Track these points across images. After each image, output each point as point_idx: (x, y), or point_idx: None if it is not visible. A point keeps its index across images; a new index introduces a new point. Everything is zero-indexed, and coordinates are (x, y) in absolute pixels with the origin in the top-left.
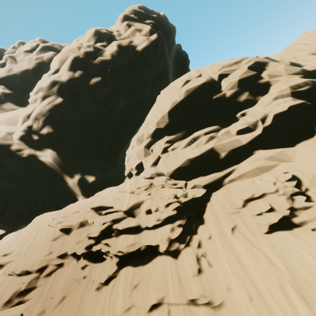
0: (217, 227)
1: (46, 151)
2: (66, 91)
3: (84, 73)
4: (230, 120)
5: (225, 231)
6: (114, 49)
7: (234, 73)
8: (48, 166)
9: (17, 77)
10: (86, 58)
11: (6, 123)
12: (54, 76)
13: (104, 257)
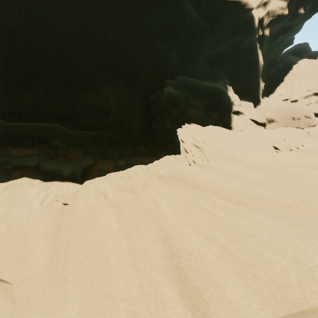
0: None
1: (260, 52)
2: (291, 5)
3: None
4: None
5: None
6: None
7: None
8: (258, 66)
9: None
10: None
11: None
12: None
13: None
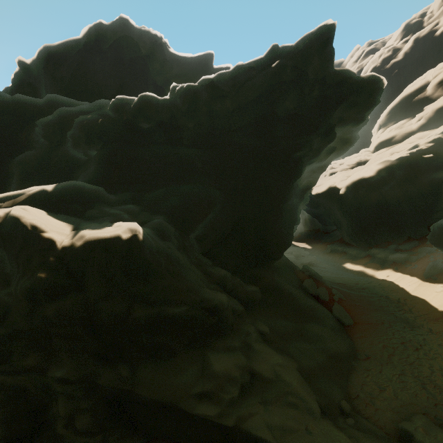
0: None
1: None
2: None
3: None
4: (420, 113)
5: None
6: (409, 46)
7: (439, 74)
8: None
9: None
10: (382, 65)
11: None
12: None
13: None
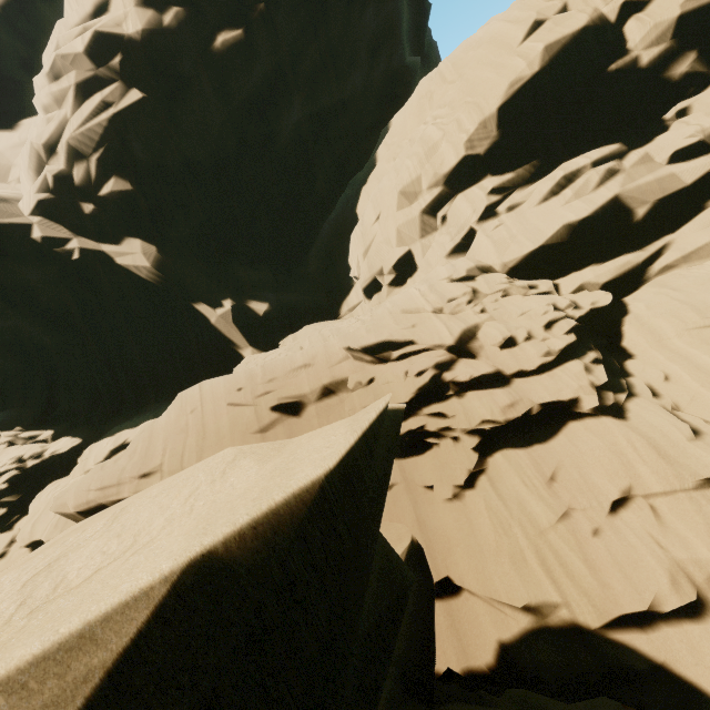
0: (673, 358)
1: (129, 245)
2: (151, 70)
3: (190, 16)
4: (648, 129)
5: (701, 362)
6: None
7: None
8: (145, 282)
9: None
10: None
11: None
12: (101, 23)
13: (417, 446)
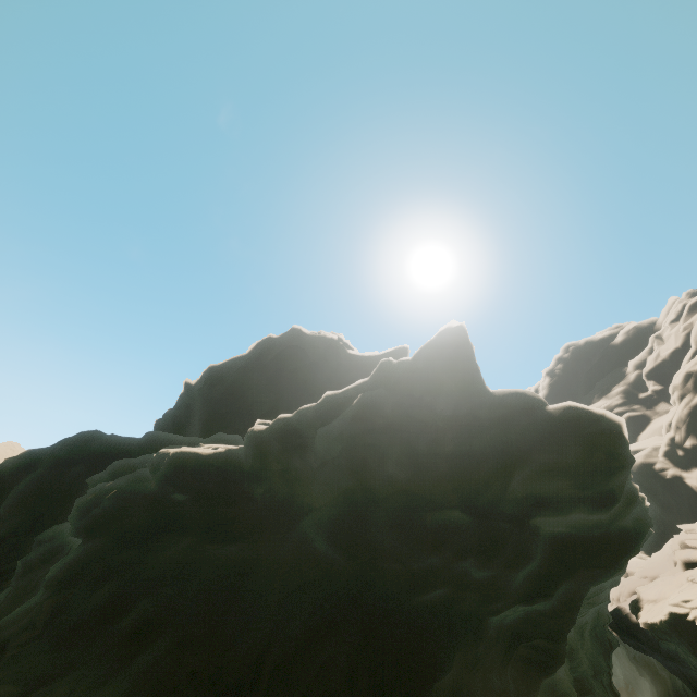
0: None
1: (692, 472)
2: None
3: None
4: None
5: None
6: None
7: None
8: (695, 492)
9: (666, 364)
10: None
11: (657, 434)
12: (687, 366)
13: None
